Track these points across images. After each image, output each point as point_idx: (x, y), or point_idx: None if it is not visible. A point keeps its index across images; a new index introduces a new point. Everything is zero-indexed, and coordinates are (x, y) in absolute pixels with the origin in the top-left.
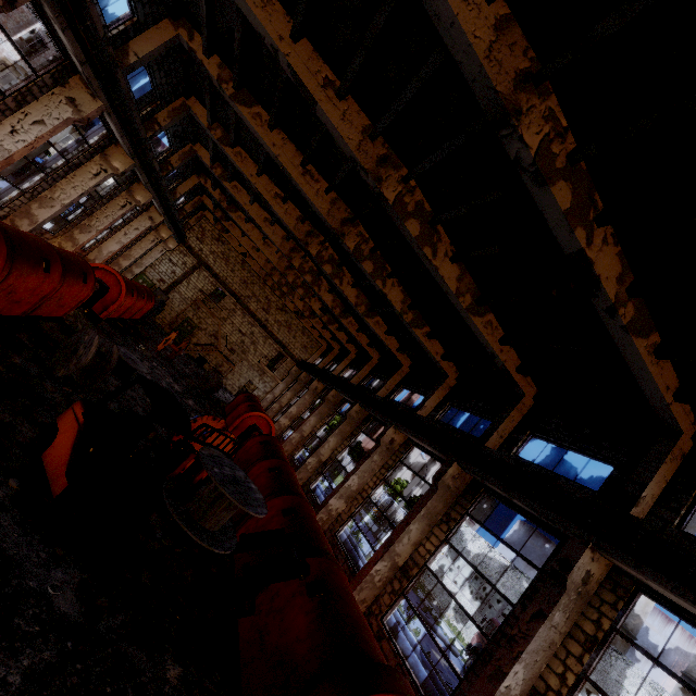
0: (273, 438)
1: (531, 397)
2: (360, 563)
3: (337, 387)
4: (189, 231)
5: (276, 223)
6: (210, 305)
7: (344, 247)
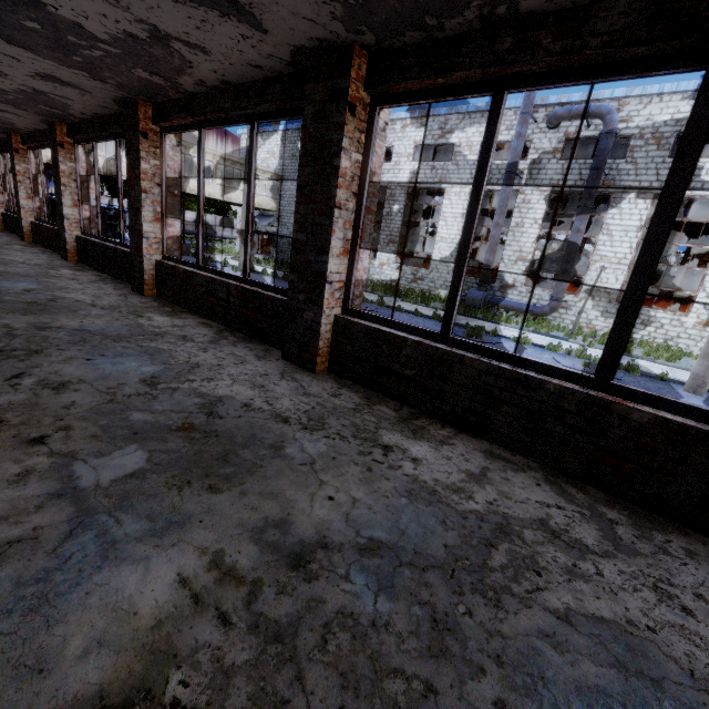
0: None
1: None
2: None
3: None
4: None
5: None
6: None
7: None
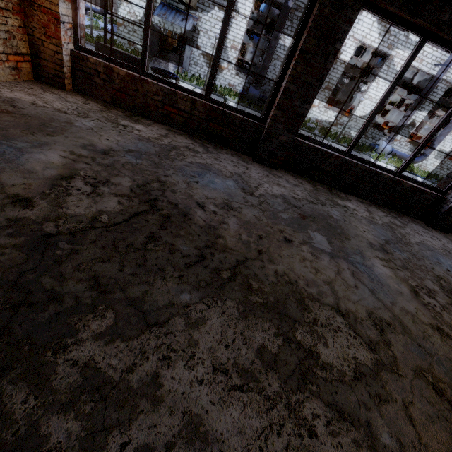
0: None
1: None
2: None
3: None
4: None
5: None
6: None
7: None
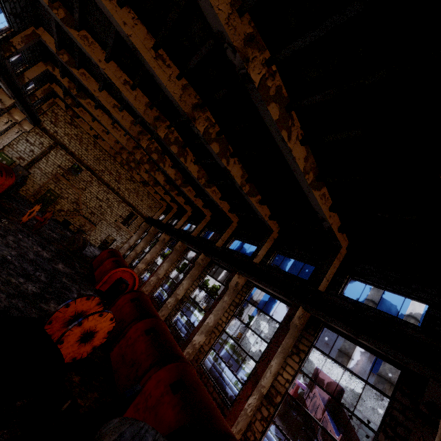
0: (141, 293)
1: (345, 248)
2: (215, 373)
3: (182, 239)
4: (43, 115)
5: (124, 109)
6: (69, 177)
7: (194, 130)
